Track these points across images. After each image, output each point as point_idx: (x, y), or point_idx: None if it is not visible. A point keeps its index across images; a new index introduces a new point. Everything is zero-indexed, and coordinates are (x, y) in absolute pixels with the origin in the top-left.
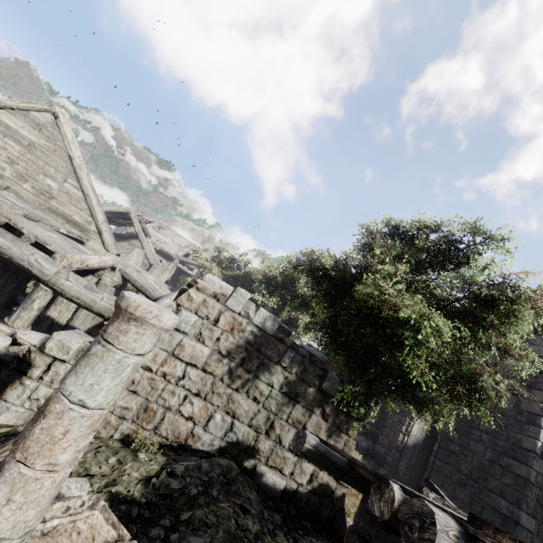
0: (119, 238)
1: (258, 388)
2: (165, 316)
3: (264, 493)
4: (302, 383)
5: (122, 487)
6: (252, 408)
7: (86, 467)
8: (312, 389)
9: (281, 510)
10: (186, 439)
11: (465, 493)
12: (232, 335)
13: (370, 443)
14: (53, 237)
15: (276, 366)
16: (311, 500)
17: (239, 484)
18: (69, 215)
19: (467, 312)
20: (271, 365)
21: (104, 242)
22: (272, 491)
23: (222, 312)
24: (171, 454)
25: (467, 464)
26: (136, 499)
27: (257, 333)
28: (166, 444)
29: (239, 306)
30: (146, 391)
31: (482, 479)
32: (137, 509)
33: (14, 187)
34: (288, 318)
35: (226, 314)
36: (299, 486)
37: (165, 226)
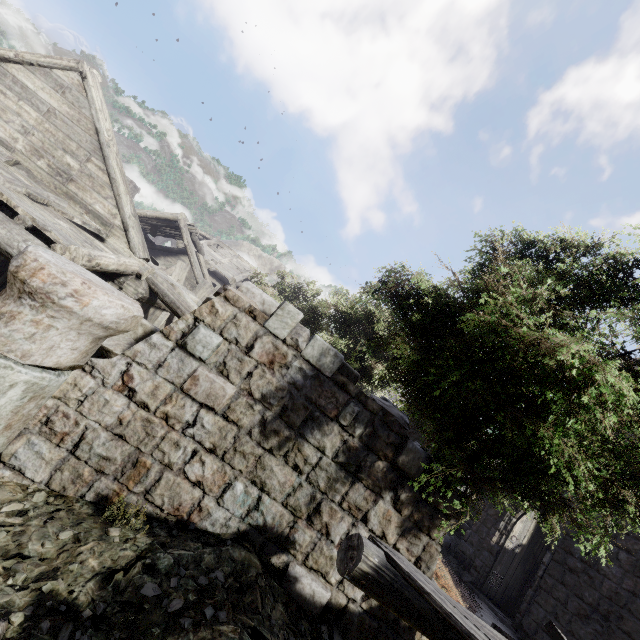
0: (167, 253)
1: (302, 451)
2: (97, 297)
3: (296, 607)
4: (368, 453)
5: (64, 583)
6: (290, 480)
7: (21, 542)
8: (382, 463)
9: (319, 635)
10: (189, 512)
11: (586, 630)
12: (271, 371)
13: (453, 537)
14: (60, 225)
15: (331, 422)
16: (366, 624)
17: (257, 593)
18: (90, 203)
19: (634, 374)
20: (325, 420)
21: (130, 241)
22: (309, 605)
23: (259, 336)
24: (162, 534)
25: (593, 590)
26: (79, 607)
27: (308, 371)
28: (160, 516)
29: (285, 330)
30: (138, 437)
31: (614, 616)
32: (71, 629)
33: (27, 163)
34: (360, 366)
35: (264, 339)
36: (349, 602)
37: (224, 245)
